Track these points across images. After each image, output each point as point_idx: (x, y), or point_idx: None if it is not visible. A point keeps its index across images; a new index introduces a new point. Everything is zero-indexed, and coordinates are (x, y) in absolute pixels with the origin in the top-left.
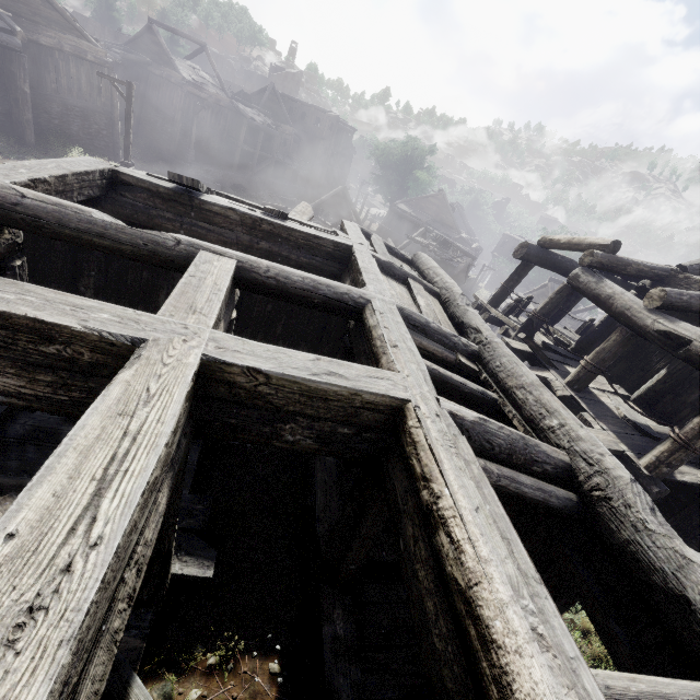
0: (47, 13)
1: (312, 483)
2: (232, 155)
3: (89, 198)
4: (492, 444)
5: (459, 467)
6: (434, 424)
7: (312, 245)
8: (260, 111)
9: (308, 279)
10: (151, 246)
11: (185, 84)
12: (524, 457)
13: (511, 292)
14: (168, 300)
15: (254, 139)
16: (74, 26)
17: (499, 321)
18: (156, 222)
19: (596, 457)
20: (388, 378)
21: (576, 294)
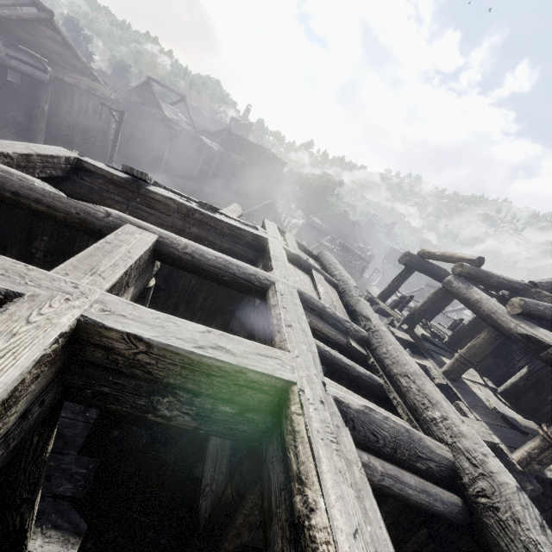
0: (74, 63)
1: (204, 452)
2: (193, 171)
3: (50, 176)
4: (377, 436)
5: (339, 469)
6: (317, 413)
7: (234, 234)
8: (218, 143)
9: (221, 258)
10: (82, 215)
11: (166, 120)
12: (408, 452)
13: (396, 290)
14: (71, 259)
15: (211, 161)
16: (92, 73)
17: (386, 312)
18: (107, 202)
19: (480, 458)
20: (277, 357)
21: (449, 297)
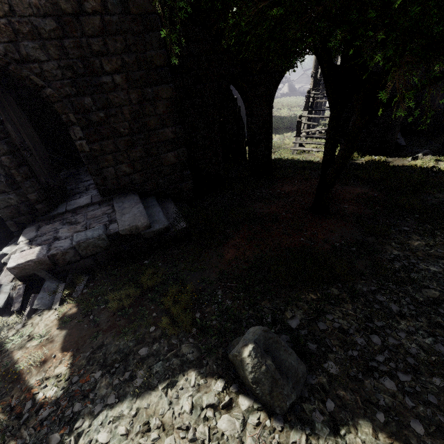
0: None
1: None
2: None
3: None
4: None
5: None
6: None
7: None
8: None
9: None
10: None
11: None
12: None
13: None
14: None
15: None
16: None
17: None
18: None
19: None
20: None
21: None
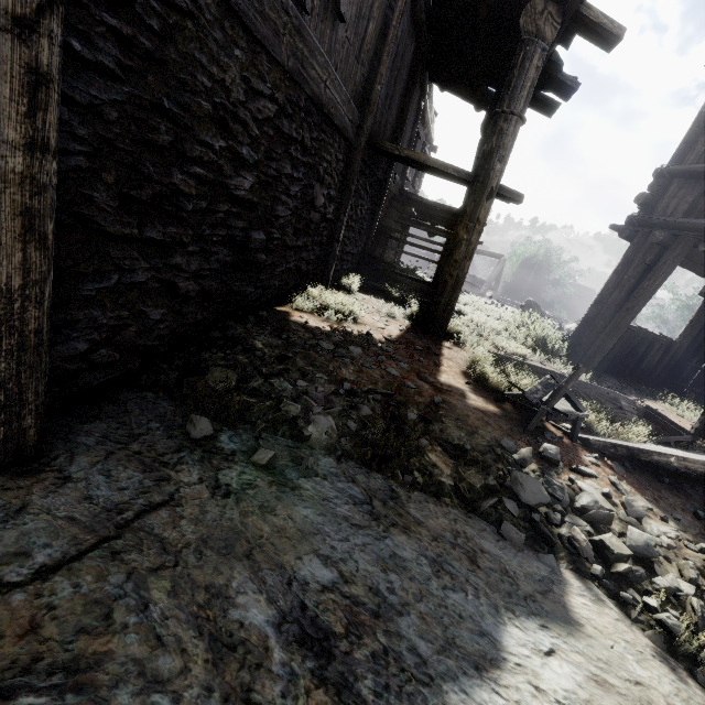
0: None
1: None
2: None
3: None
4: None
5: None
6: None
7: None
8: None
9: None
10: None
11: None
12: None
13: None
14: None
15: None
16: None
17: None
18: None
19: None
20: None
21: None
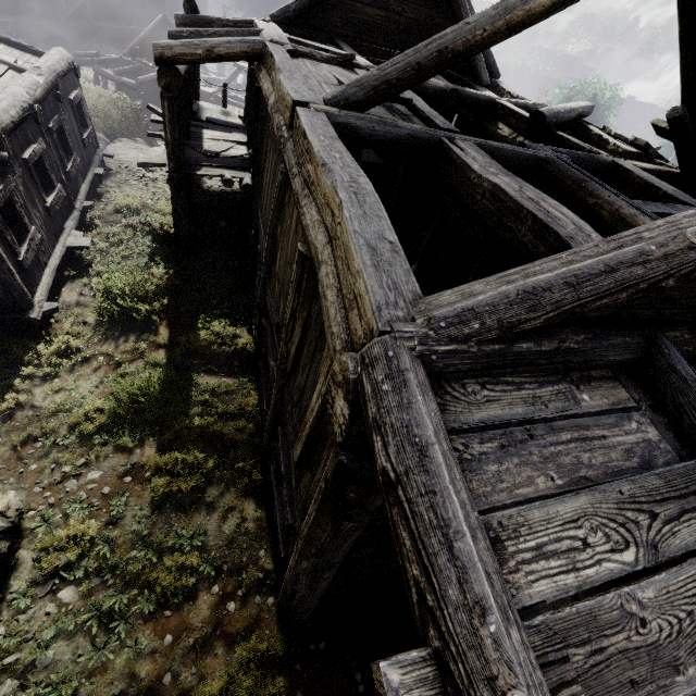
0: None
1: None
2: None
3: None
4: None
5: None
6: None
7: None
8: None
9: None
10: None
11: None
12: None
13: (198, 81)
14: None
15: None
16: None
17: None
18: None
19: None
20: None
21: None
